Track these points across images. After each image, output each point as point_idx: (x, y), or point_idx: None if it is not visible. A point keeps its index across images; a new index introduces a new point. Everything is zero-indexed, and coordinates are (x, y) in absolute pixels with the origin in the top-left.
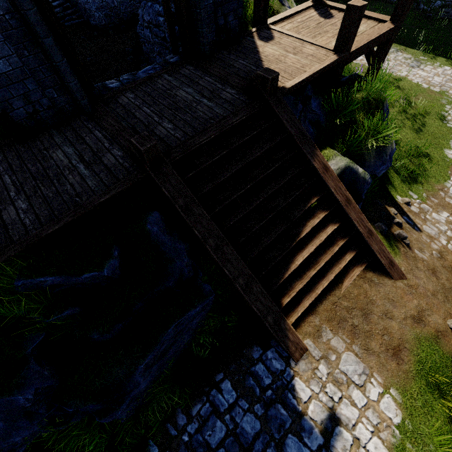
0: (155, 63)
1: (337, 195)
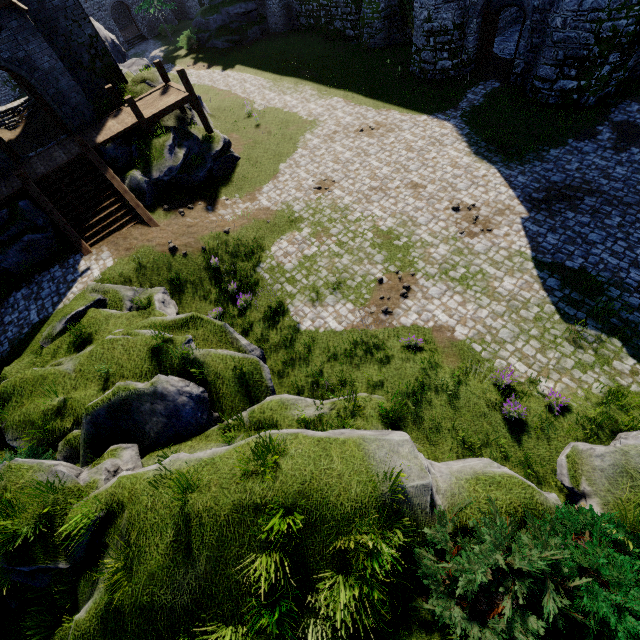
0: (56, 140)
1: (119, 189)
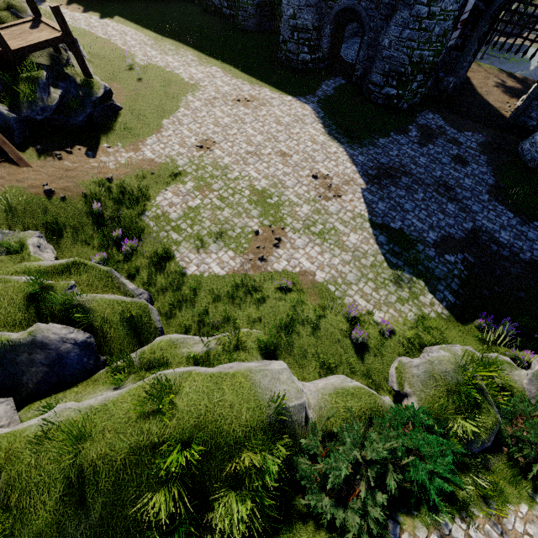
0: None
1: None
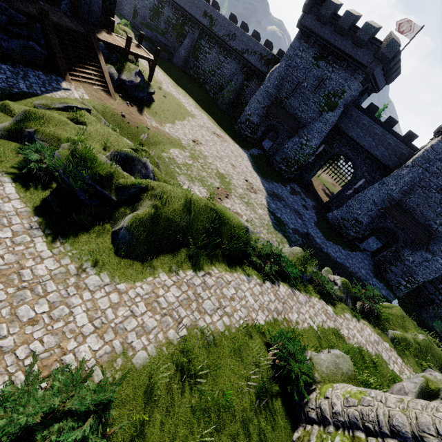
0: (61, 10)
1: (103, 68)
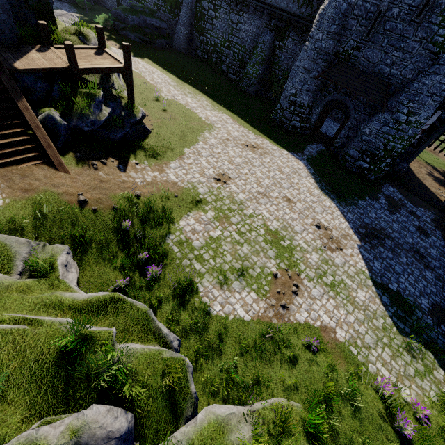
0: None
1: (30, 122)
